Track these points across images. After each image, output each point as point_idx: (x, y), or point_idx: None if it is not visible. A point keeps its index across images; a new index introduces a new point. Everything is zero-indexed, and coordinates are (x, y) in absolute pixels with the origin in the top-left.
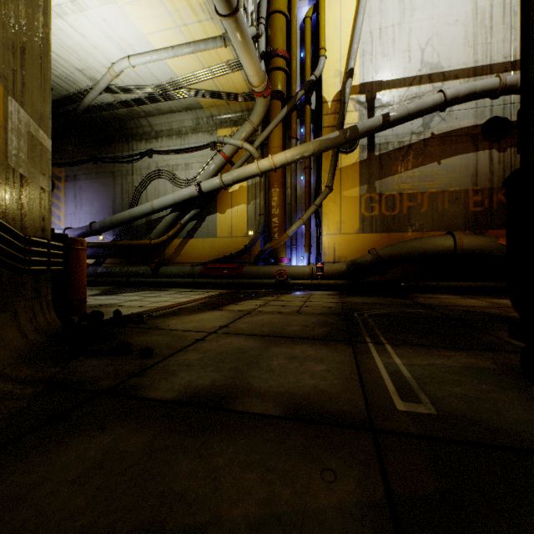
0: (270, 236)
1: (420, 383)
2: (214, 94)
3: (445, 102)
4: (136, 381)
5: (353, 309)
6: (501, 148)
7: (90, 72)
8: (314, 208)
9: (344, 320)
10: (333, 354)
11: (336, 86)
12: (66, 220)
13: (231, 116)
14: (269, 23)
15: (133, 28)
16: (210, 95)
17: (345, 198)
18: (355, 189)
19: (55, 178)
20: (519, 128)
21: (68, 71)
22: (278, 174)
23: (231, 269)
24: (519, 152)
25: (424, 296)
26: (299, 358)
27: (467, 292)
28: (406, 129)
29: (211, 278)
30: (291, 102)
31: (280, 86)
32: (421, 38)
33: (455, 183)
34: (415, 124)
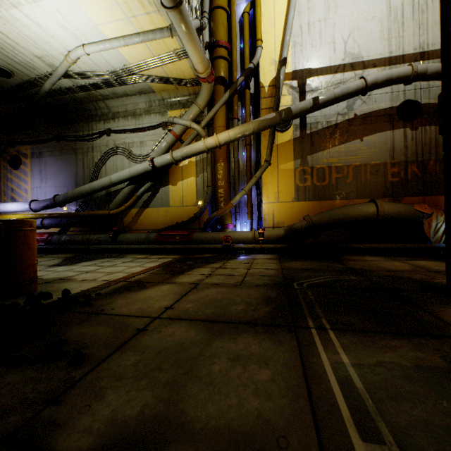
0: (217, 205)
1: (375, 400)
2: (164, 80)
3: (366, 87)
4: (51, 414)
5: (292, 278)
6: (414, 126)
7: (48, 59)
8: (254, 180)
9: (285, 294)
10: (277, 349)
11: (272, 73)
12: (32, 193)
13: (180, 99)
14: (211, 17)
15: (86, 19)
16: (160, 80)
17: (281, 171)
18: (290, 163)
19: (22, 155)
20: (440, 112)
21: (28, 58)
22: (222, 150)
23: (183, 235)
24: (440, 133)
25: (353, 259)
26: (241, 358)
27: (389, 253)
28: (333, 111)
29: (165, 244)
30: (233, 87)
31: (223, 73)
32: (344, 32)
33: (375, 157)
34: (340, 106)
